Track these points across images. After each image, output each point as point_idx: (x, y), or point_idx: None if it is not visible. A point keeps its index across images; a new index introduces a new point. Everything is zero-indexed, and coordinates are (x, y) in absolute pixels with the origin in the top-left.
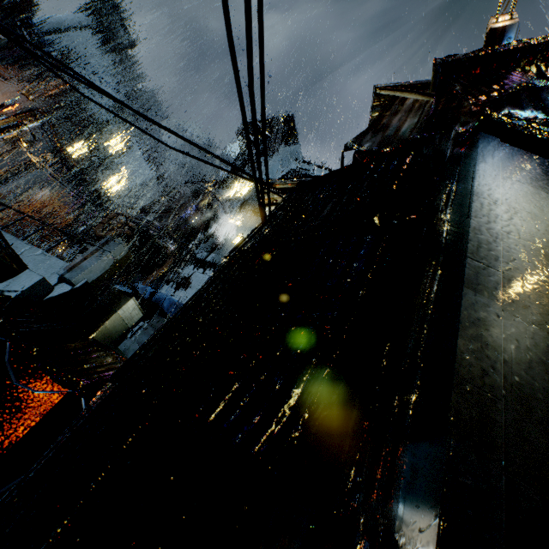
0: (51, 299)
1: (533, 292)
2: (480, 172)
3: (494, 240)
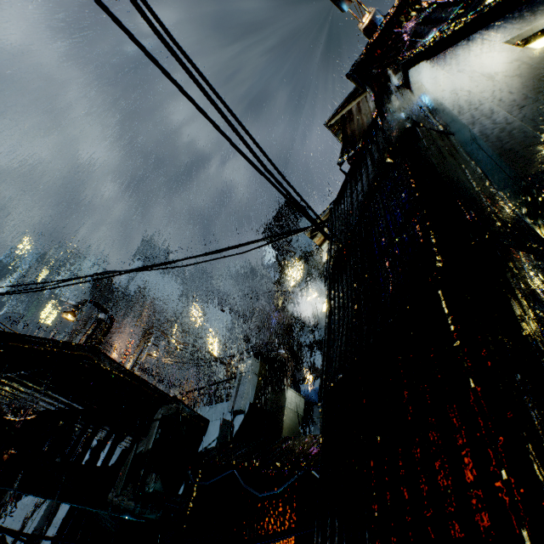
0: (237, 433)
1: (523, 90)
2: (428, 83)
3: (469, 96)
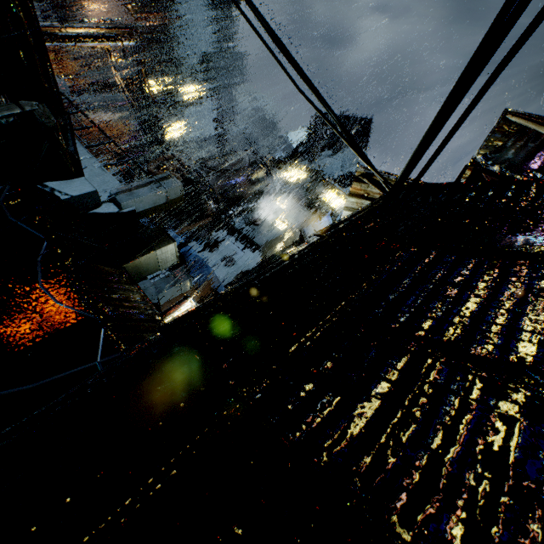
0: (95, 214)
1: None
2: None
3: None
